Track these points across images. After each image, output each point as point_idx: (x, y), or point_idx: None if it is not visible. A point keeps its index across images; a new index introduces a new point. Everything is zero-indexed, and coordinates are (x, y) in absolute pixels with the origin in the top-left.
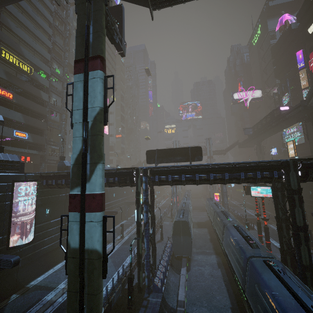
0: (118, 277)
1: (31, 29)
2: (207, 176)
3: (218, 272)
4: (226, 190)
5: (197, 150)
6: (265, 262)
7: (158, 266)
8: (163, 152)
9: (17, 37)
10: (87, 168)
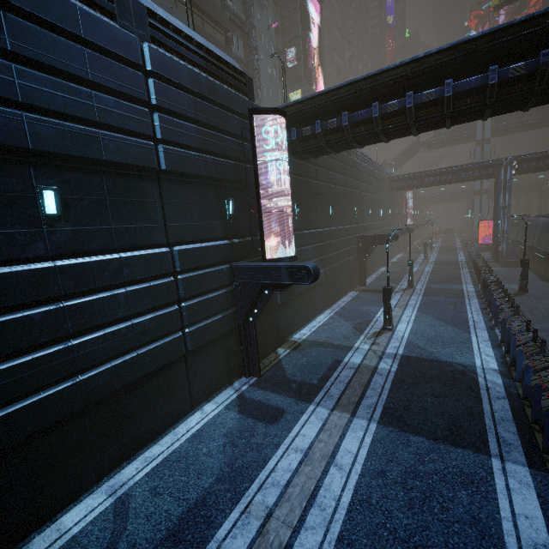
0: (508, 341)
1: None
2: None
3: None
4: None
5: None
6: None
7: None
8: None
9: None
10: None
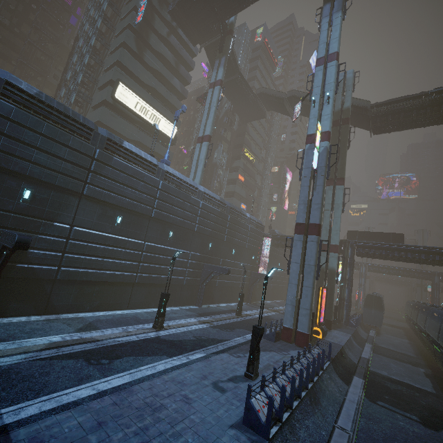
0: None
1: (257, 129)
2: (405, 254)
3: (408, 344)
4: (438, 295)
5: (399, 237)
6: (441, 308)
7: (352, 317)
8: (363, 234)
9: (250, 138)
10: (331, 232)
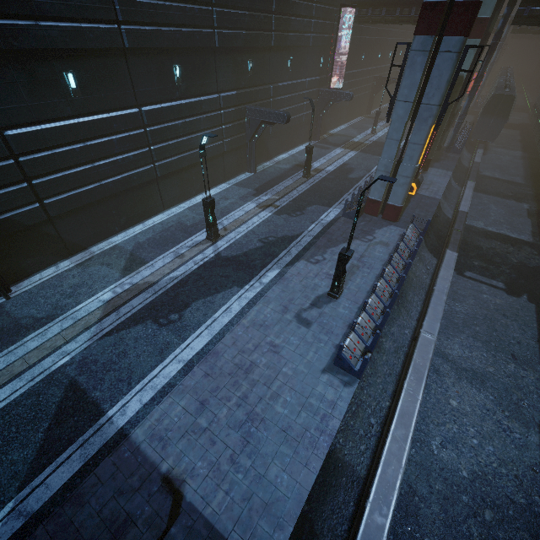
0: None
1: None
2: None
3: (520, 161)
4: None
5: None
6: None
7: (458, 137)
8: None
9: None
10: None
